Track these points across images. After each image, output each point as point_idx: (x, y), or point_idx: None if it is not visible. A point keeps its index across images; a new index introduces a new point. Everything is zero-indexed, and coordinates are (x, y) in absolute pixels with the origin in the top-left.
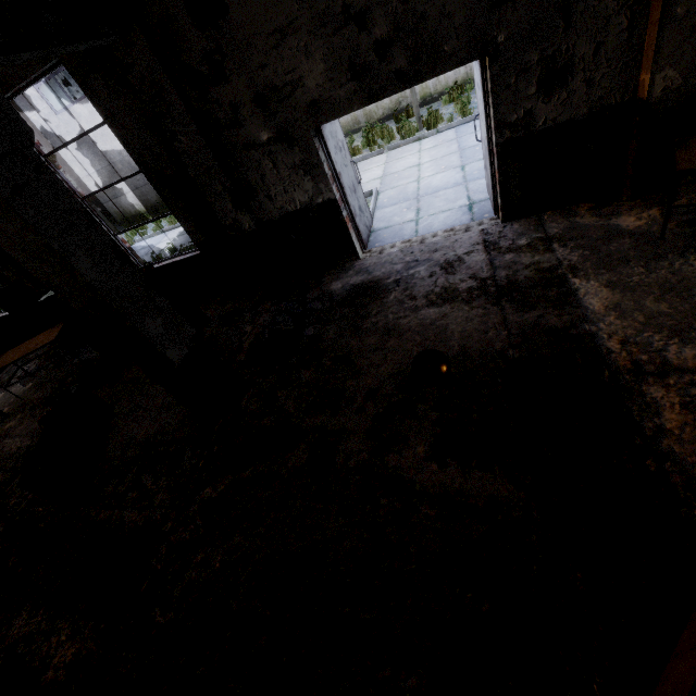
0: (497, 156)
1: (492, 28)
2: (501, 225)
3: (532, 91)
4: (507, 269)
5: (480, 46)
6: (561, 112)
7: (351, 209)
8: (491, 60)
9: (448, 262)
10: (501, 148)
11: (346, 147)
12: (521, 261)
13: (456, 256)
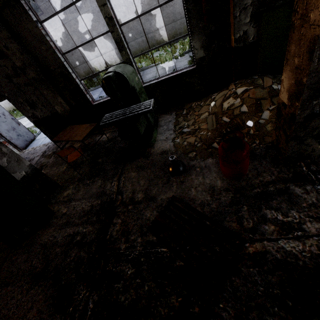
0: (35, 125)
1: (1, 92)
2: (53, 144)
3: (29, 108)
4: (37, 164)
5: (2, 96)
6: (43, 114)
7: (7, 138)
8: (8, 100)
9: (30, 159)
10: (34, 123)
11: (7, 113)
12: (42, 161)
13: (34, 157)
